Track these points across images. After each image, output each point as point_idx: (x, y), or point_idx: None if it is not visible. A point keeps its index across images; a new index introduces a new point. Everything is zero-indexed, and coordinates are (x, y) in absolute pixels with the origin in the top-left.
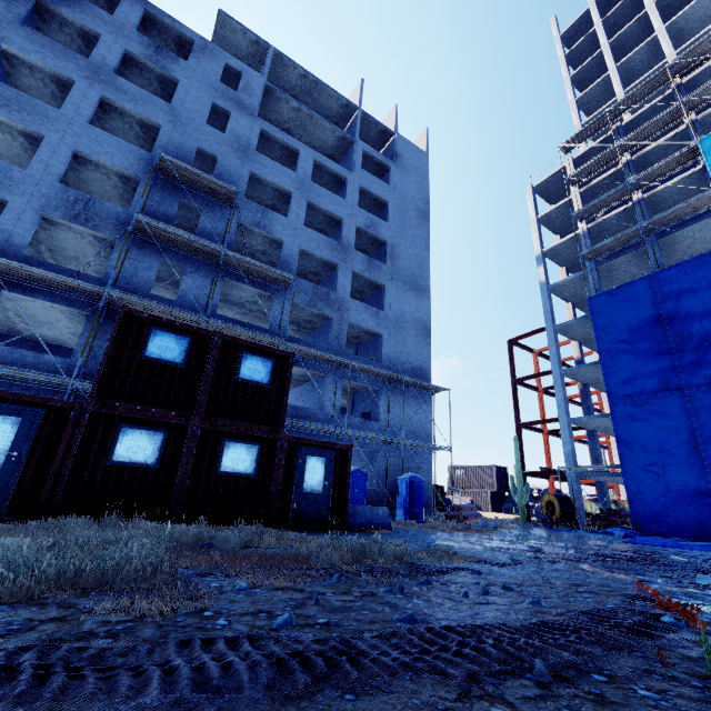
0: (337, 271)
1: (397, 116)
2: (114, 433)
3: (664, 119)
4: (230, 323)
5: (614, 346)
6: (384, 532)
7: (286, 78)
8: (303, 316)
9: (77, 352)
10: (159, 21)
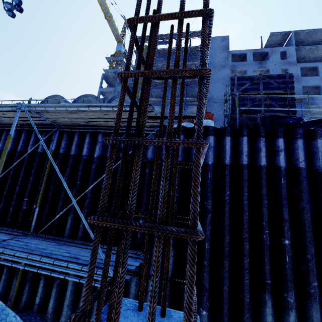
0: None
1: None
2: None
3: None
4: None
5: None
6: None
7: (297, 37)
8: None
9: None
10: (256, 53)
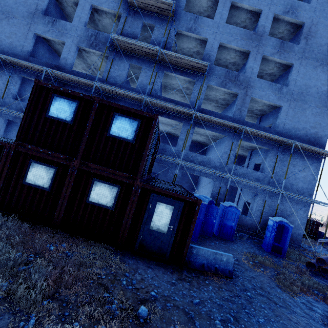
0: (248, 57)
1: None
2: (27, 165)
3: None
4: (158, 100)
5: None
6: (219, 282)
7: None
8: (219, 95)
9: None
10: None
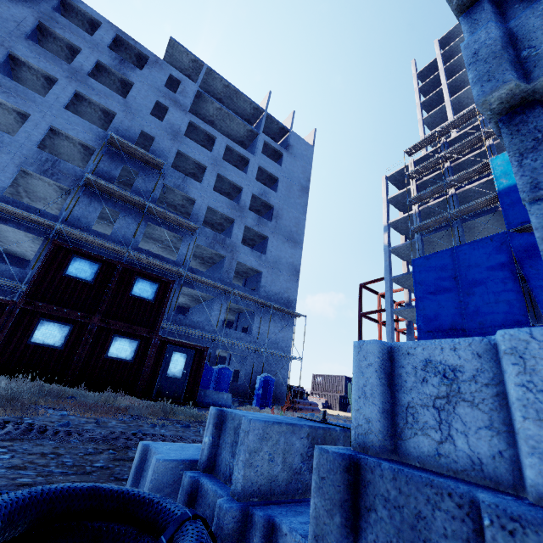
0: (233, 224)
1: (293, 118)
2: (35, 323)
3: (472, 141)
4: (145, 255)
5: (425, 295)
6: None
7: (214, 86)
8: (206, 253)
9: (31, 265)
10: (125, 42)
